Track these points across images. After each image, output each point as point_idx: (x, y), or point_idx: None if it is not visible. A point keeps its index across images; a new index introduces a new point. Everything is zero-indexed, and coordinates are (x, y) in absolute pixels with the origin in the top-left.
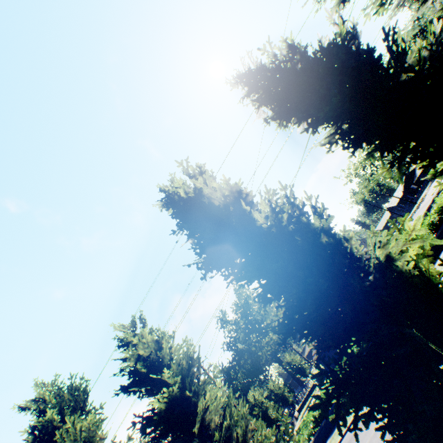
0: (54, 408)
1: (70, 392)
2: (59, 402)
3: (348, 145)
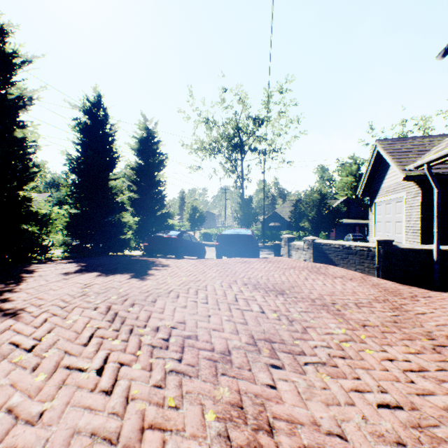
0: None
1: None
2: None
3: (74, 170)
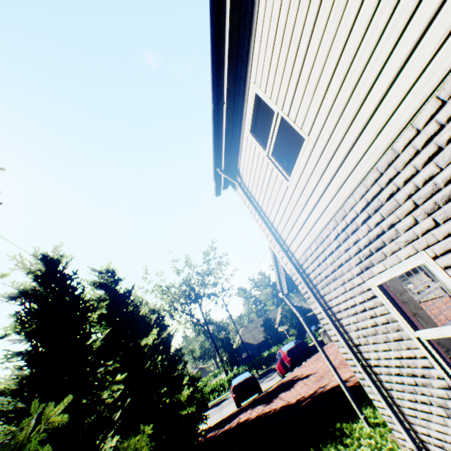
0: None
1: None
2: None
3: None
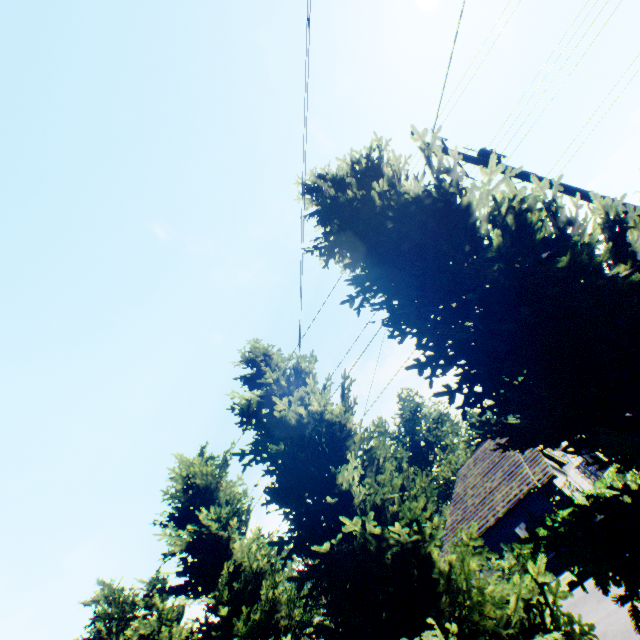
0: (104, 618)
1: (118, 605)
2: (109, 612)
3: None
